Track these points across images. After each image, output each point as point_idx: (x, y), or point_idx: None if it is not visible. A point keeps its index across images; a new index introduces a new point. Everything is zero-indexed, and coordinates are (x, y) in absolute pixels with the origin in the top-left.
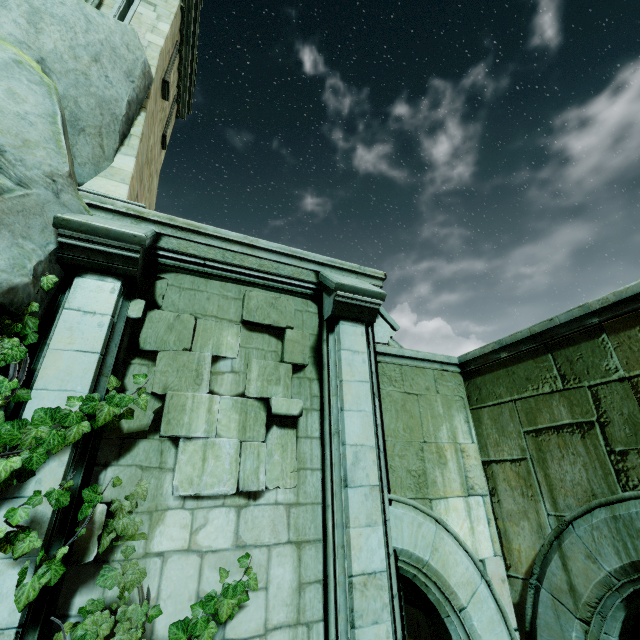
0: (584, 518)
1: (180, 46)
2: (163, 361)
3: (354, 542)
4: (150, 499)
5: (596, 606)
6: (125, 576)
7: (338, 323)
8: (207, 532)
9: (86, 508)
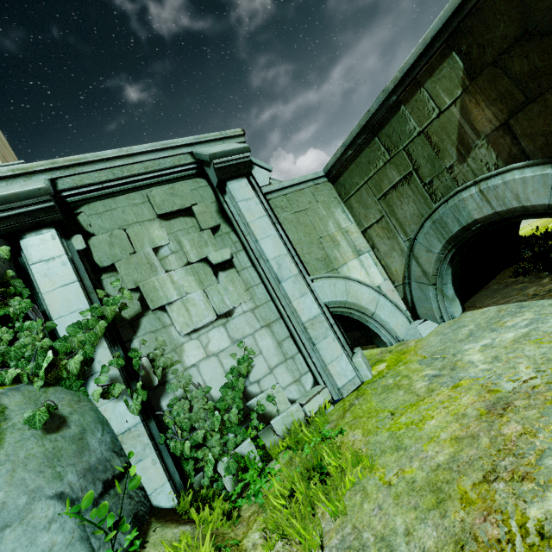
0: (420, 232)
1: None
2: (122, 268)
3: (297, 308)
4: (169, 344)
5: (437, 274)
6: (181, 382)
7: (226, 185)
8: (213, 344)
9: (136, 362)
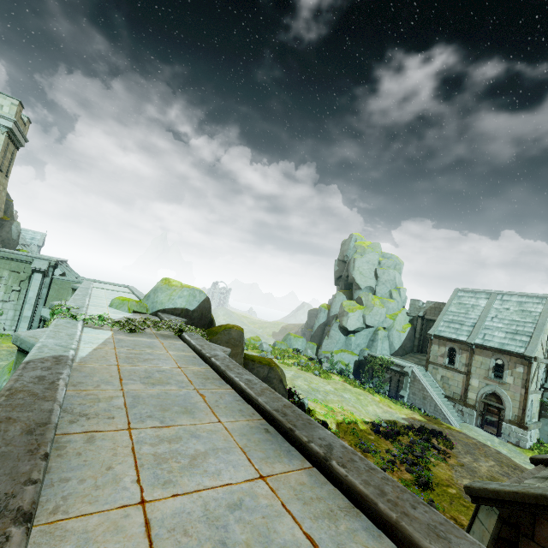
0: None
1: (11, 139)
2: None
3: (25, 312)
4: None
5: None
6: None
7: (35, 273)
8: None
9: None
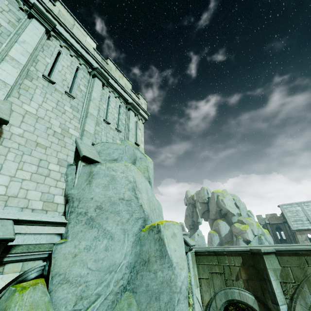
0: (219, 292)
1: None
2: None
3: (195, 307)
4: None
5: (220, 309)
6: None
7: (187, 252)
8: None
9: None
